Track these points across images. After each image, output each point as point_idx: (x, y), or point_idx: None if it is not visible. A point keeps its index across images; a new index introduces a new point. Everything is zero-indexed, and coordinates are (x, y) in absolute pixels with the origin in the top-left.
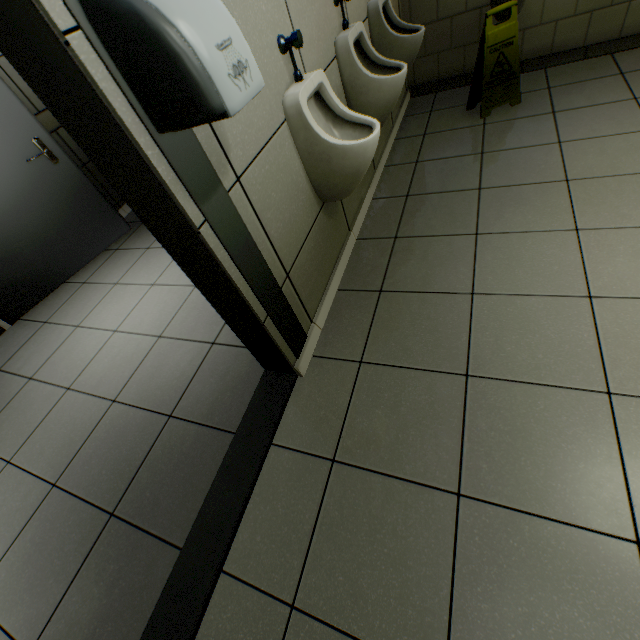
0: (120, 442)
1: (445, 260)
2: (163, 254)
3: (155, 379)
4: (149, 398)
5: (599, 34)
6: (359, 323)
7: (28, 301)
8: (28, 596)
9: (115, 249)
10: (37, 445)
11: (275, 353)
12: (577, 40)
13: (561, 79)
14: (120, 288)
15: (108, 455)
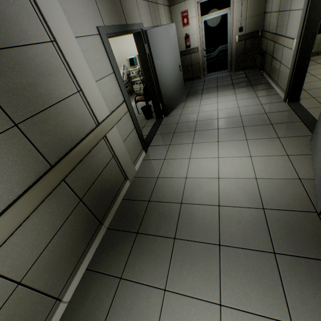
0: (255, 119)
1: (317, 84)
2: (210, 99)
3: (250, 111)
4: (253, 113)
5: (320, 49)
6: (304, 94)
7: (169, 111)
8: (264, 135)
9: (184, 101)
10: (224, 125)
11: (298, 92)
12: (315, 51)
13: (314, 59)
14: (203, 105)
15: (254, 120)
